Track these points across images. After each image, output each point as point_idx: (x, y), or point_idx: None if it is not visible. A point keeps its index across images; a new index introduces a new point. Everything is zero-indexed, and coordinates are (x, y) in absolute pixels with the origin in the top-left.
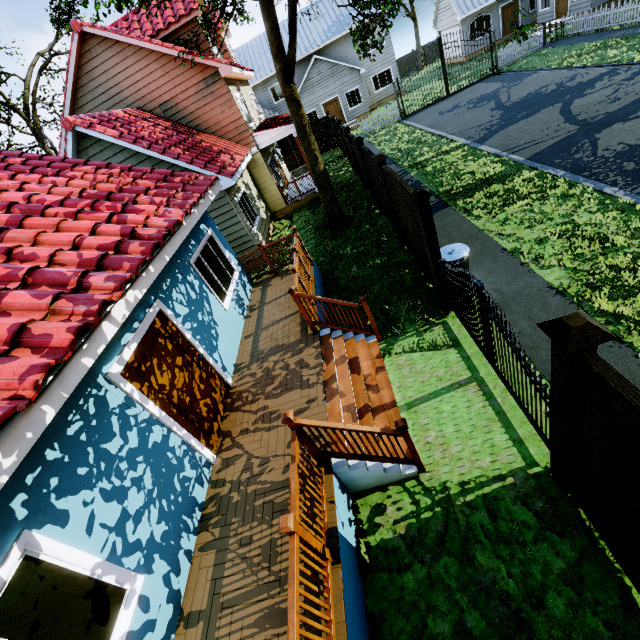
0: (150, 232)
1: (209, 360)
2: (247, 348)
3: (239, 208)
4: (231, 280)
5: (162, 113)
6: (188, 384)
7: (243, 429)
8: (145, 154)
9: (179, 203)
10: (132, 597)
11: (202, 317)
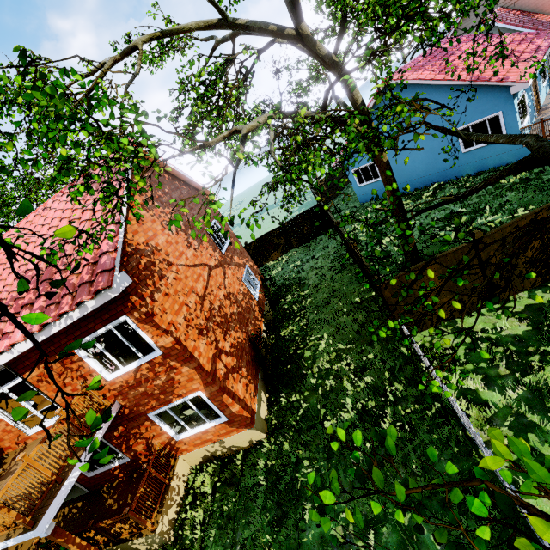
0: (545, 45)
1: (539, 95)
2: (548, 101)
3: (549, 54)
4: (545, 80)
5: (513, 7)
6: (534, 96)
7: (548, 111)
8: (511, 30)
9: (548, 40)
10: (528, 116)
11: (539, 83)
